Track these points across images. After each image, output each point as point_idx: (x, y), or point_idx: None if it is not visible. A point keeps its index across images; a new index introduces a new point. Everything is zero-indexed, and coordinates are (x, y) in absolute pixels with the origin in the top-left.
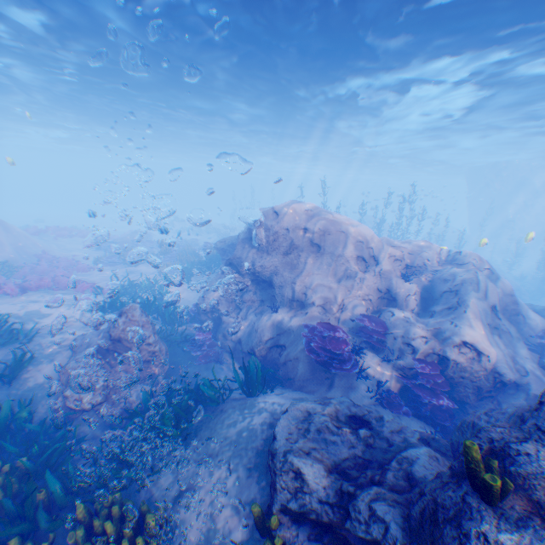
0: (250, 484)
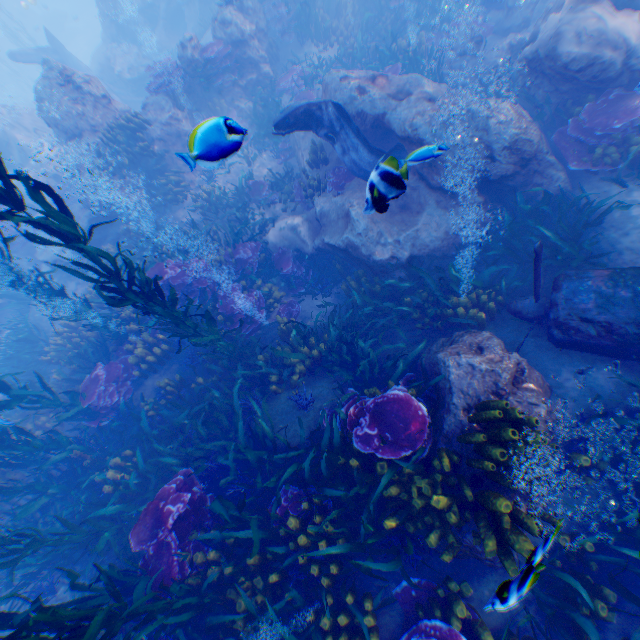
0: (72, 284)
